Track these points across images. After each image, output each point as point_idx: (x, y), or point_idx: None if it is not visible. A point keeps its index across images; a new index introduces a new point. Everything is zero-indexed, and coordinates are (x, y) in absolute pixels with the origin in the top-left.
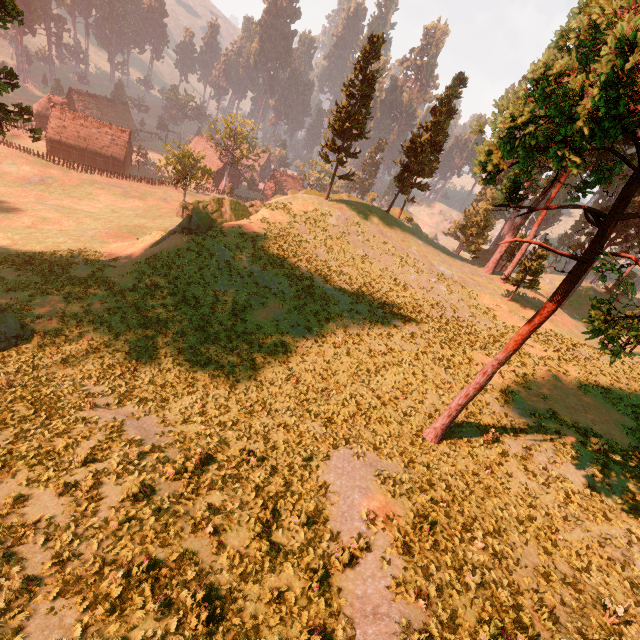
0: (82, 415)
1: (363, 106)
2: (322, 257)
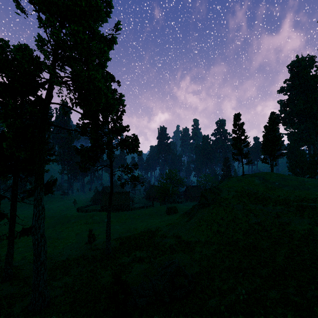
0: None
1: (242, 135)
2: (272, 196)
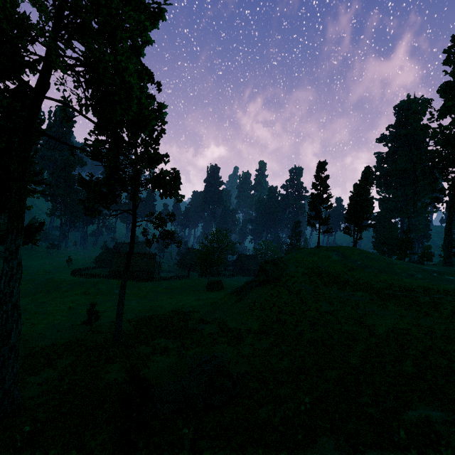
0: (411, 418)
1: (324, 193)
2: (351, 279)
